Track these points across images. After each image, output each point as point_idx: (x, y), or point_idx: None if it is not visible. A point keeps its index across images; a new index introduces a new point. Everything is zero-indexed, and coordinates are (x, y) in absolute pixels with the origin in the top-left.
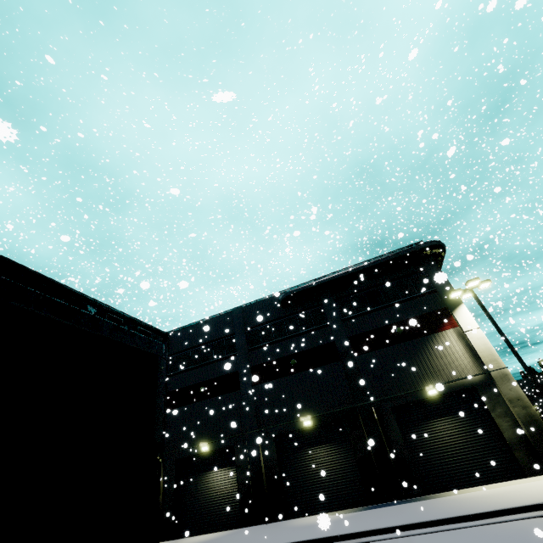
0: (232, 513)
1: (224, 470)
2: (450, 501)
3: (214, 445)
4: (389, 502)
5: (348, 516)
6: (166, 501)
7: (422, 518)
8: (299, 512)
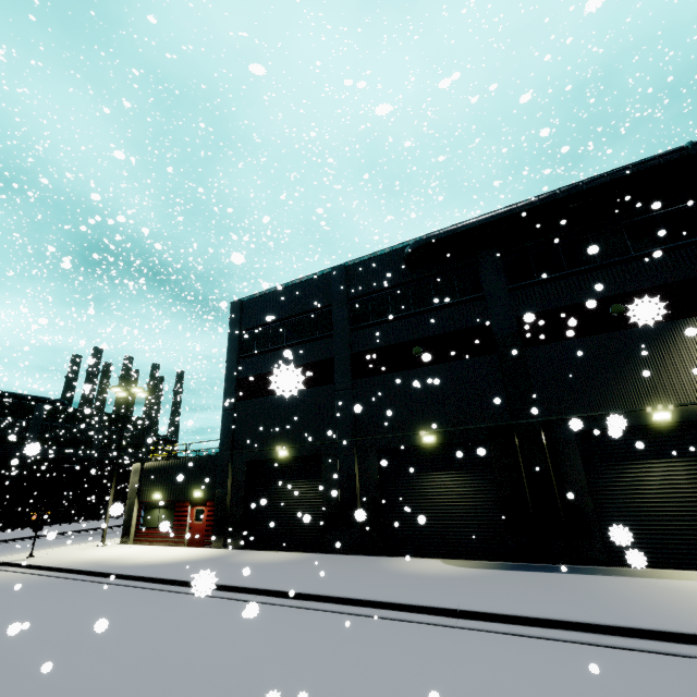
0: (313, 534)
1: (307, 482)
2: (670, 593)
3: (295, 451)
4: (544, 564)
5: (476, 574)
6: (235, 507)
7: (621, 620)
8: (403, 549)
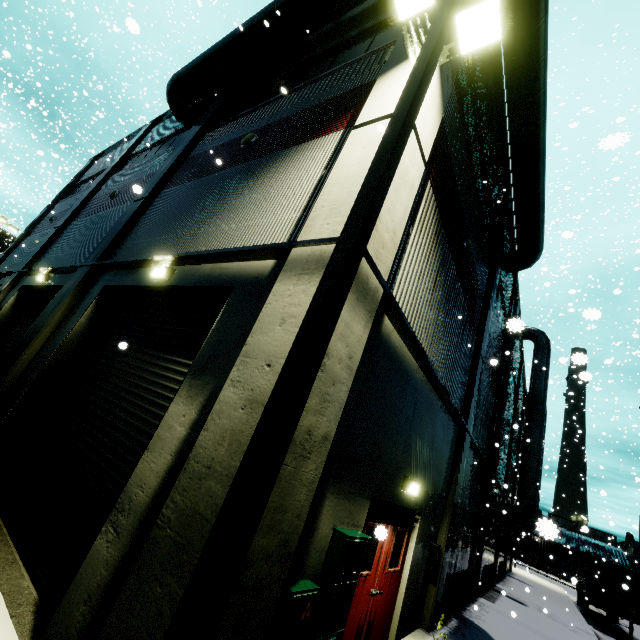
0: None
1: None
2: None
3: (2, 280)
4: None
5: None
6: None
7: None
8: None
